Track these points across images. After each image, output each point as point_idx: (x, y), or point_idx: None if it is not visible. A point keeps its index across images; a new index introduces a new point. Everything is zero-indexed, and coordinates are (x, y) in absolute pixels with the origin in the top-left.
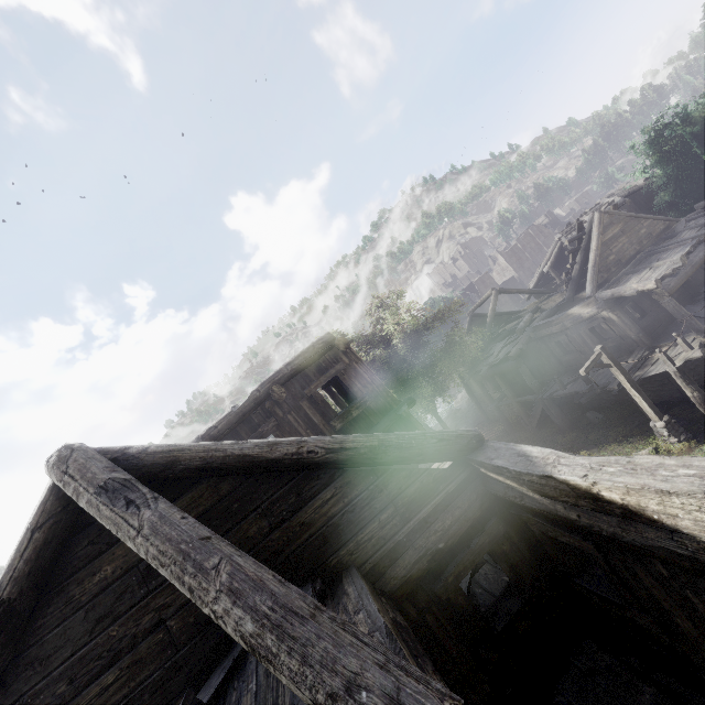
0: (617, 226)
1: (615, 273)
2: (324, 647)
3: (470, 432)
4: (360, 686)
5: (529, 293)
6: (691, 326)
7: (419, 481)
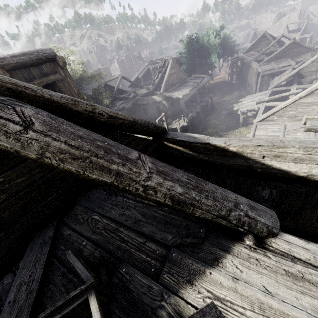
0: (175, 69)
1: (170, 88)
2: (220, 192)
3: (163, 126)
4: (239, 203)
5: (133, 84)
6: (185, 115)
7: (143, 144)
